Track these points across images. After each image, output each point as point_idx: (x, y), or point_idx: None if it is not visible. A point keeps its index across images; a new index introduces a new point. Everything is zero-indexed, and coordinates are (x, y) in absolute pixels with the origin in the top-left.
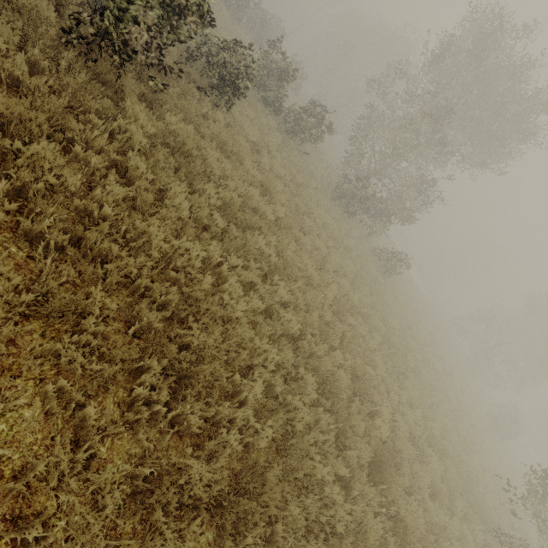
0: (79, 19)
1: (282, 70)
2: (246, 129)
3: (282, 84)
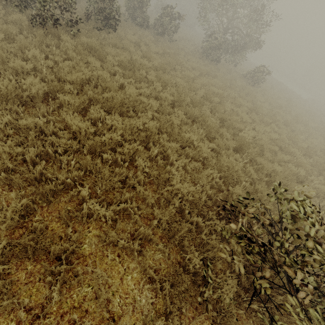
0: (33, 15)
1: (139, 1)
2: (128, 38)
3: (143, 9)
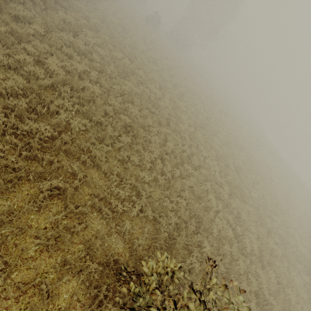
0: None
1: None
2: None
3: None
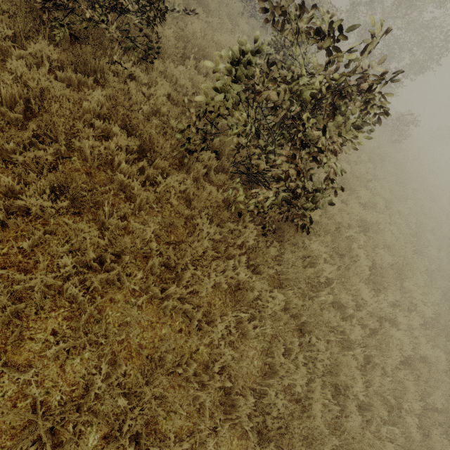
0: None
1: None
2: None
3: None
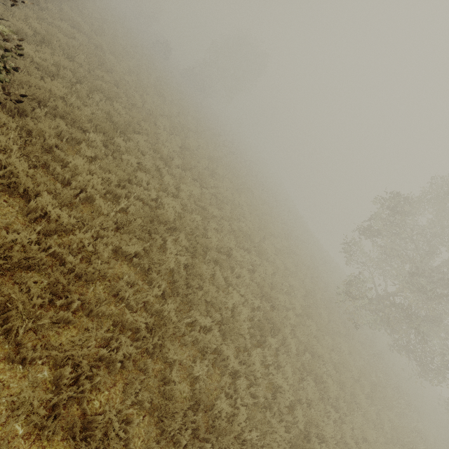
0: None
1: None
2: None
3: None
